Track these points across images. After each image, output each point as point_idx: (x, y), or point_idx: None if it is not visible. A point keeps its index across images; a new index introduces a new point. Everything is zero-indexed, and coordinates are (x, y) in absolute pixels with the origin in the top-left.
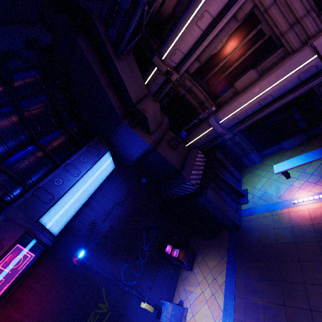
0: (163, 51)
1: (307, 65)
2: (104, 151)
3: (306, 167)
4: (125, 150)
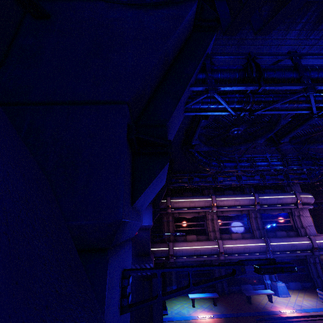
0: (173, 199)
1: (215, 247)
2: None
3: (203, 304)
4: None
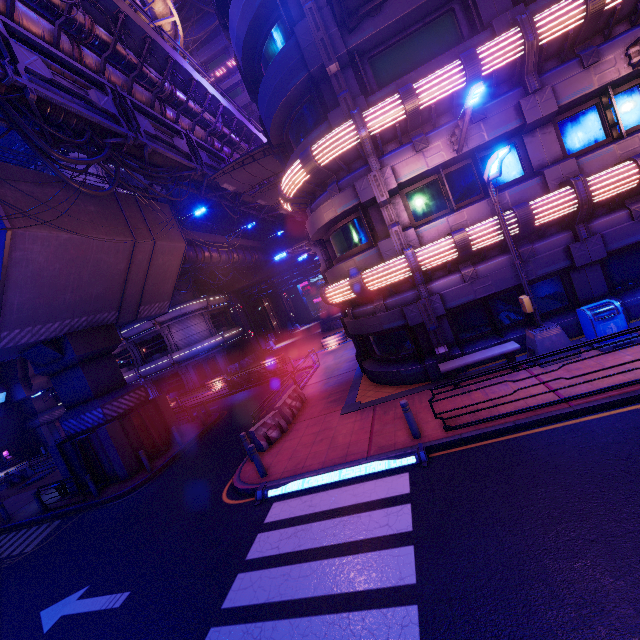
0: None
1: None
2: (3, 391)
3: None
4: (15, 394)
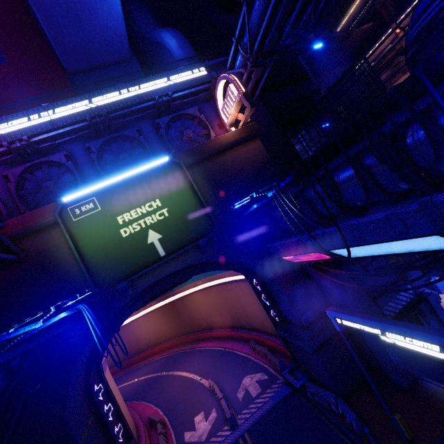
0: None
1: None
2: None
3: None
4: None
